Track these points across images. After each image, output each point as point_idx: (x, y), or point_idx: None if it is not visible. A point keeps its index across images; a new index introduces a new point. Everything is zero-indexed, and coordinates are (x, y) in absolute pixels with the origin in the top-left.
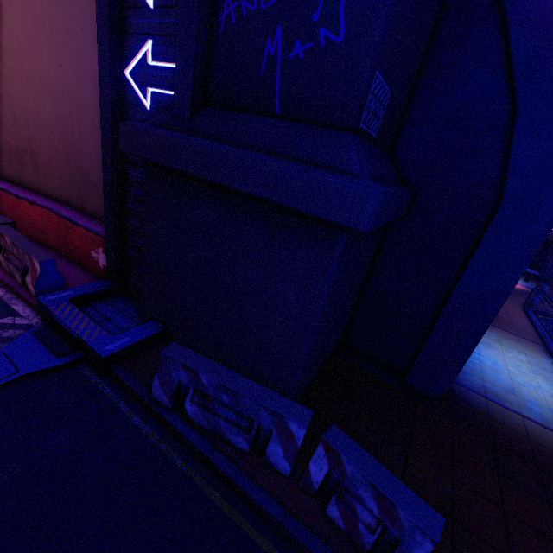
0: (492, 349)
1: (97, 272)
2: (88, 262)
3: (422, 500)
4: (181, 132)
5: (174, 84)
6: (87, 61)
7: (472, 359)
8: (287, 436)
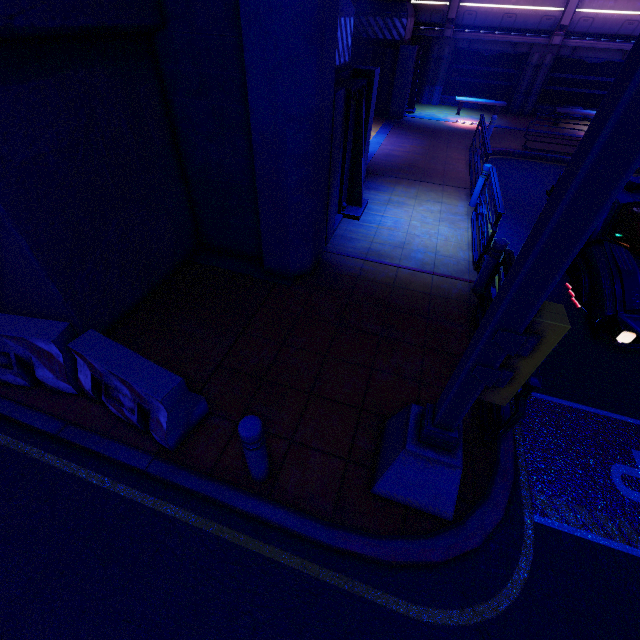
0: (402, 208)
1: None
2: None
3: (165, 370)
4: None
5: None
6: None
7: (370, 224)
8: (47, 357)
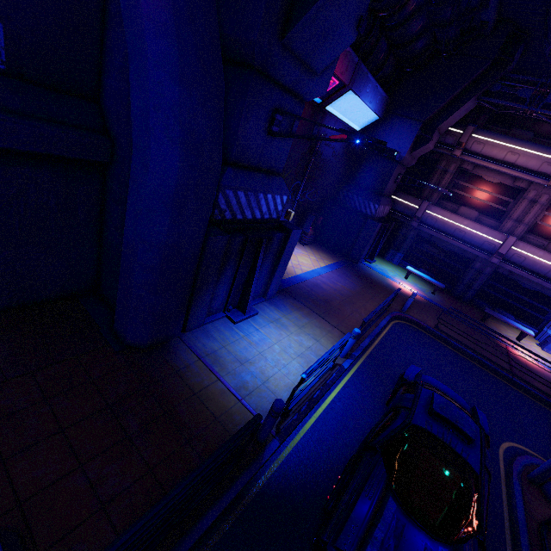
0: (280, 330)
1: None
2: None
3: None
4: None
5: None
6: None
7: (240, 331)
8: None
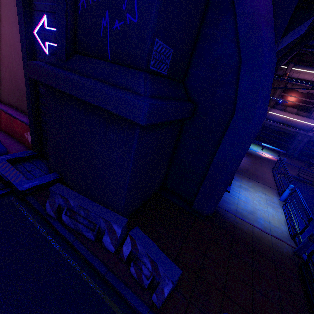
0: (247, 191)
1: (28, 146)
2: (23, 140)
3: (173, 263)
4: (59, 68)
5: (57, 40)
6: (18, 24)
7: (234, 196)
8: (112, 232)
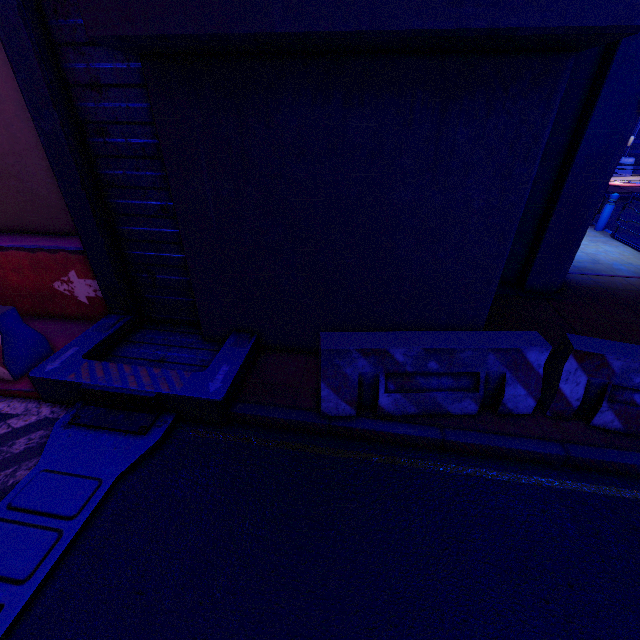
0: None
1: (78, 314)
2: (53, 304)
3: None
4: None
5: None
6: None
7: None
8: (524, 371)
